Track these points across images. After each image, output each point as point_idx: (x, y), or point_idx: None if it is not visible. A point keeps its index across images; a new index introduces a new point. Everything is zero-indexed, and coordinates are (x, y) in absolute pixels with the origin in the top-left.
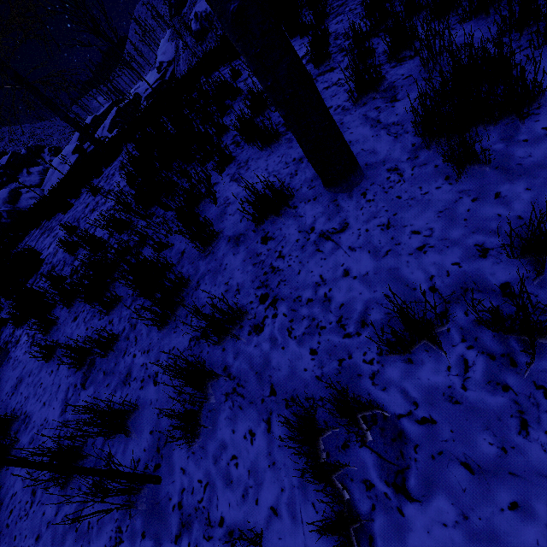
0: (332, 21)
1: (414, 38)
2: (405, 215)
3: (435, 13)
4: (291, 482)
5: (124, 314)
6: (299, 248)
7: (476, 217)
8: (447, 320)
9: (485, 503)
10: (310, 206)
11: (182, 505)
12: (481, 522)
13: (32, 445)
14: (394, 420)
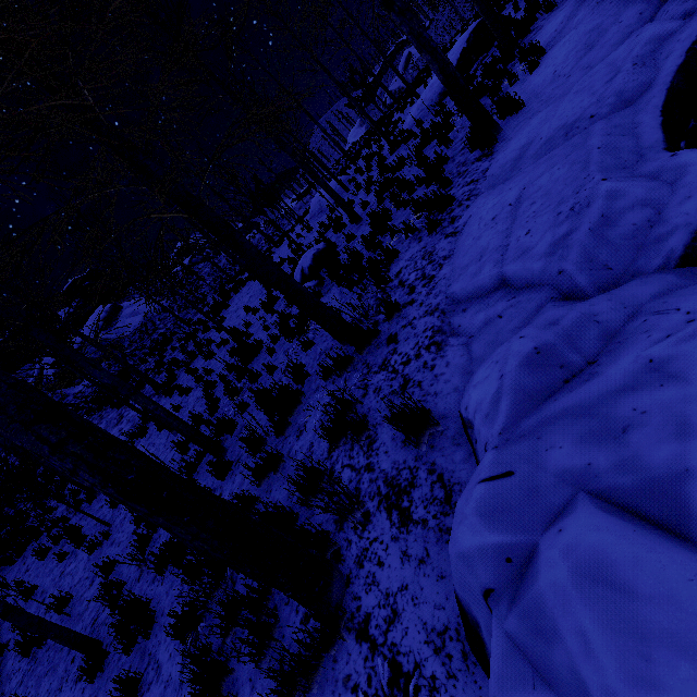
0: None
1: None
2: None
3: None
4: None
5: None
6: None
7: None
8: None
9: None
10: None
11: None
12: None
13: None
14: None
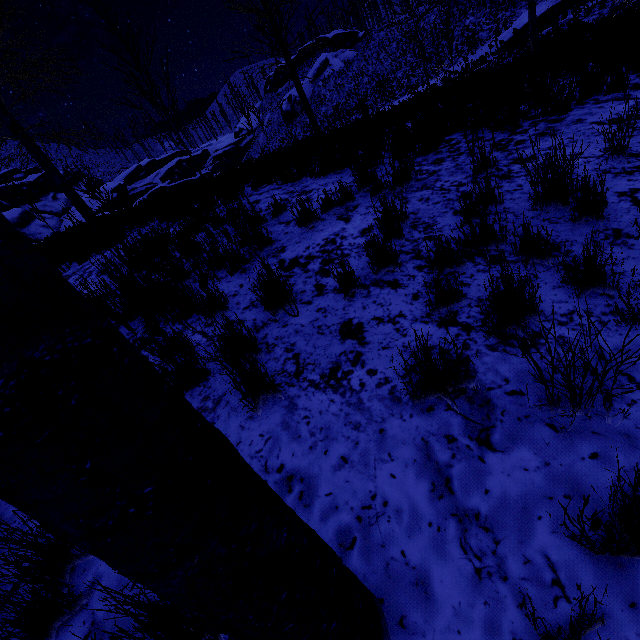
0: (415, 193)
1: (533, 311)
2: None
3: (574, 284)
4: None
5: None
6: None
7: None
8: None
9: None
10: None
11: None
12: None
13: None
14: None
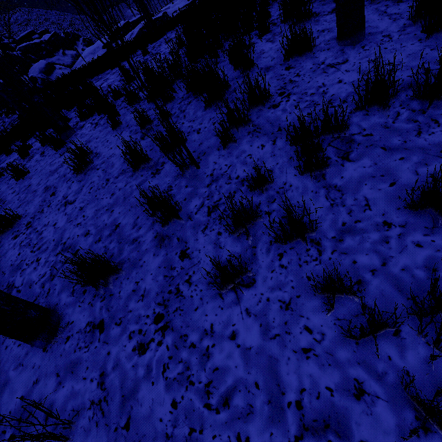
0: None
1: None
2: (386, 56)
3: None
4: (283, 161)
5: (175, 106)
6: (311, 71)
7: (430, 57)
8: (396, 91)
9: (387, 159)
10: (324, 53)
11: (213, 174)
12: (383, 165)
13: (104, 164)
14: (350, 136)
